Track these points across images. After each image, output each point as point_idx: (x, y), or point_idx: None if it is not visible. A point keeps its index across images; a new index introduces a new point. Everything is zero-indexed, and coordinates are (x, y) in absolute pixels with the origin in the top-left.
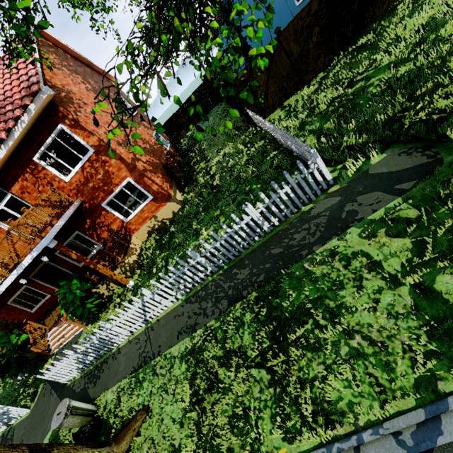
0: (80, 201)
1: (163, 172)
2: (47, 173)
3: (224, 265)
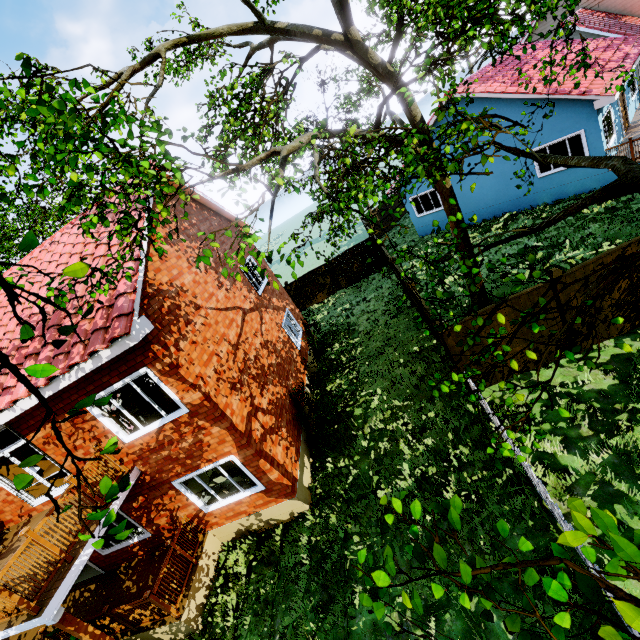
0: (137, 472)
1: (289, 417)
2: (96, 425)
3: None
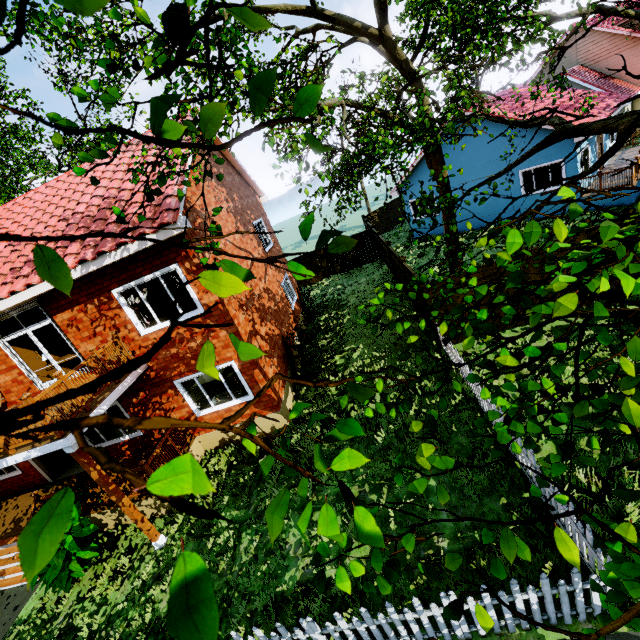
0: (146, 366)
1: (280, 353)
2: (119, 314)
3: None
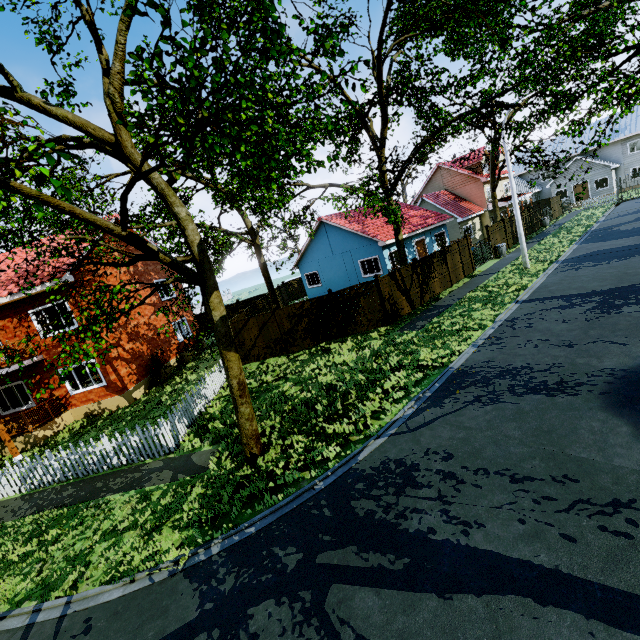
0: (42, 358)
1: (143, 363)
2: (31, 325)
3: (72, 478)
